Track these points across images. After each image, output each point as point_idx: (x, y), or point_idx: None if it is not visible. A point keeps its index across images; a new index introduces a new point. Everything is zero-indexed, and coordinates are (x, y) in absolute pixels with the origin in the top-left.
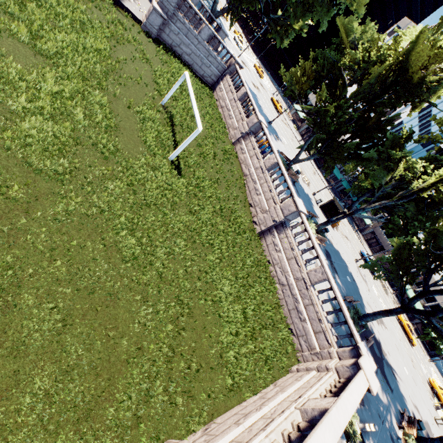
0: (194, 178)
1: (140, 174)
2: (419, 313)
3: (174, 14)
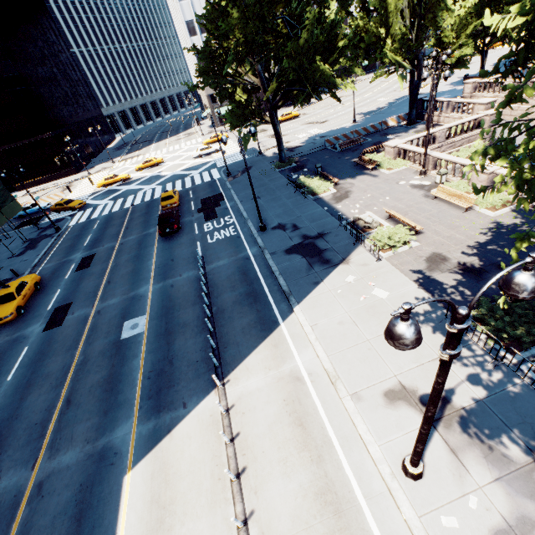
0: None
1: None
2: None
3: None
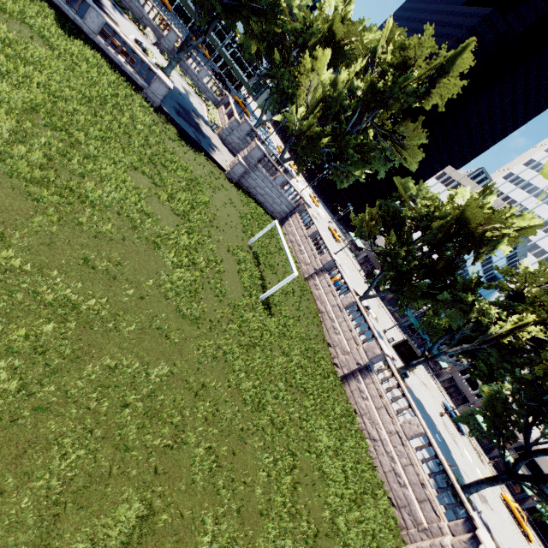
0: (282, 317)
1: (244, 315)
2: (527, 480)
3: (254, 165)
